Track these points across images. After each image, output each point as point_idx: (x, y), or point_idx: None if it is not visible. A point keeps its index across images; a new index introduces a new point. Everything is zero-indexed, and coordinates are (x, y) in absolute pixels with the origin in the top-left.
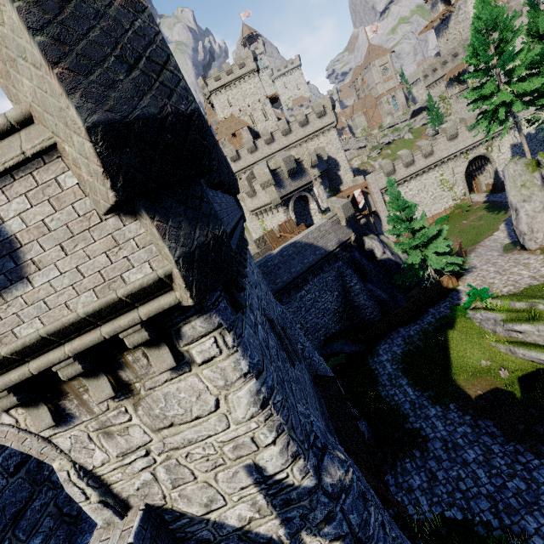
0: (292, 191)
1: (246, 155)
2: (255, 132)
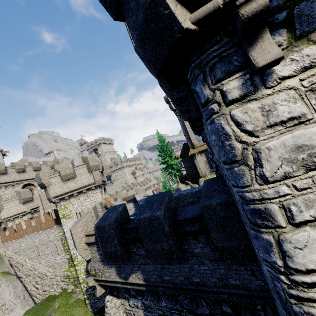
0: (103, 181)
1: None
2: None
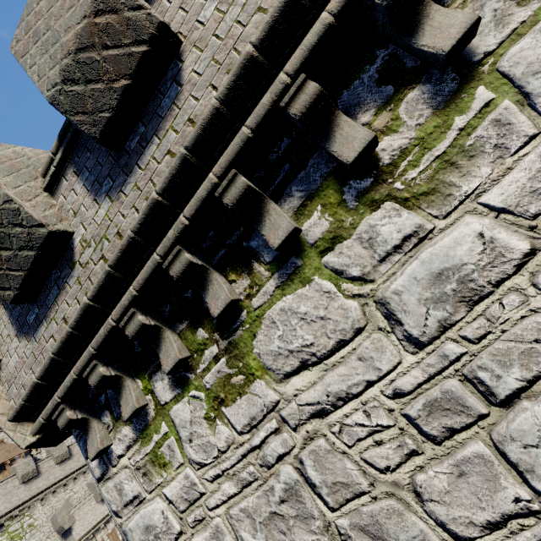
0: None
1: (50, 468)
2: (37, 460)
